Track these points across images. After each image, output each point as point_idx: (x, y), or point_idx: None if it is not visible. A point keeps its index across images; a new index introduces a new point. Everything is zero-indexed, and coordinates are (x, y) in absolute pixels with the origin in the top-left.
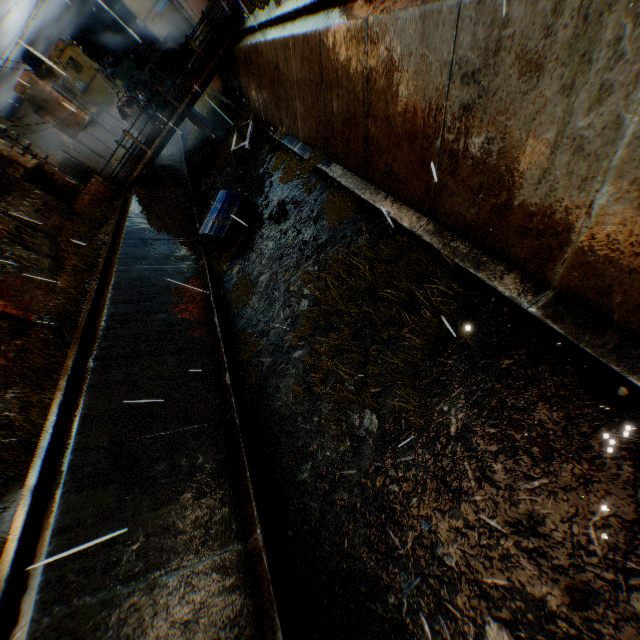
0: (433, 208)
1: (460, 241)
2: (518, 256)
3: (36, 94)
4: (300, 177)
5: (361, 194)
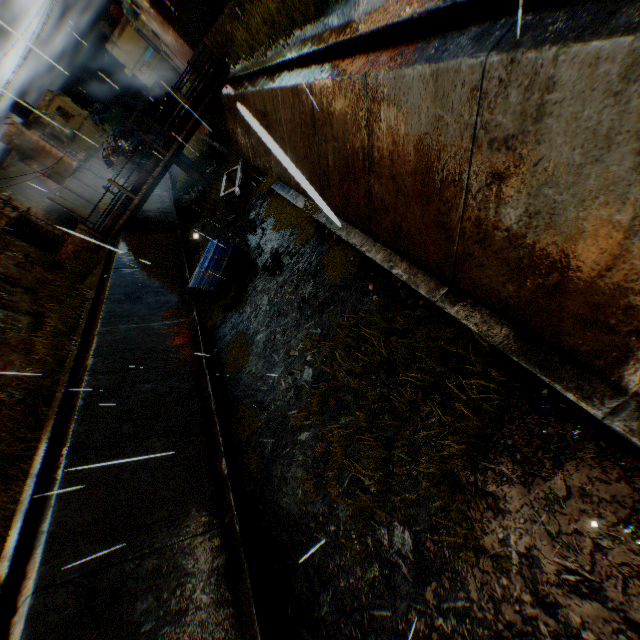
0: (455, 276)
1: (494, 318)
2: (577, 348)
3: (23, 143)
4: (294, 225)
5: (365, 251)
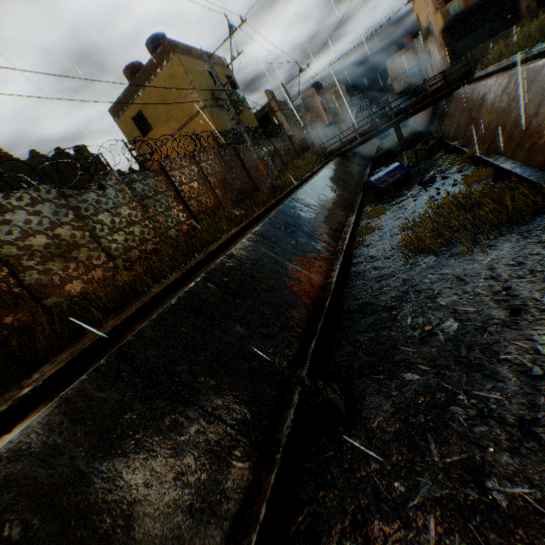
0: None
1: None
2: None
3: (310, 102)
4: (457, 165)
5: (500, 164)
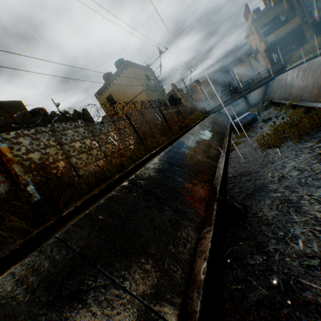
0: None
1: None
2: None
3: (194, 89)
4: (283, 110)
5: (307, 105)
